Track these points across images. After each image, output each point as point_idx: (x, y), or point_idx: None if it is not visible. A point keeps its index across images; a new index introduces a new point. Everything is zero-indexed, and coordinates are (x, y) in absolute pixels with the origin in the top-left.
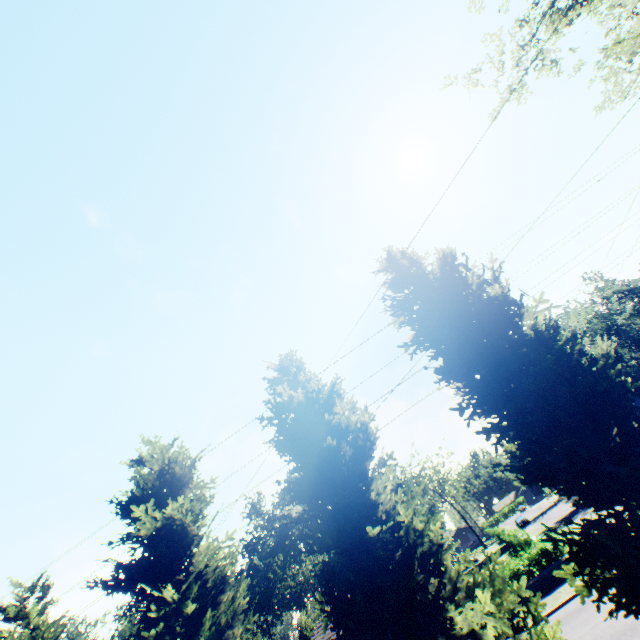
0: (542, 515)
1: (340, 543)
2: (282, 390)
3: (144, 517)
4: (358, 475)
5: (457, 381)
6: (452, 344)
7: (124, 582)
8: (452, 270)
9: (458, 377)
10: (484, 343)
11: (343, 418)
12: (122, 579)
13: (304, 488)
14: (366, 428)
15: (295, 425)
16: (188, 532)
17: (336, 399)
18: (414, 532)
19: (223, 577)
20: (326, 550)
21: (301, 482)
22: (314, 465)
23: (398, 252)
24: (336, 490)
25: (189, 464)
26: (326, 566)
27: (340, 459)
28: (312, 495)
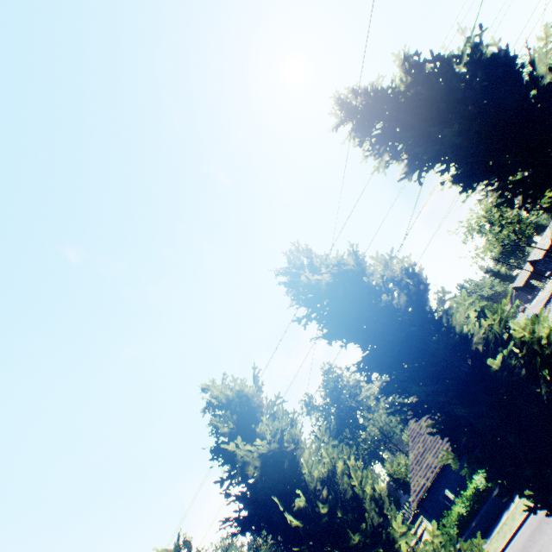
0: (548, 304)
1: (452, 392)
2: (306, 280)
3: (239, 455)
4: (429, 321)
5: (483, 180)
6: (463, 140)
7: (252, 517)
8: (419, 71)
9: (486, 172)
10: (498, 122)
11: (385, 273)
12: (249, 516)
13: (382, 358)
14: (412, 272)
15: (336, 306)
16: (284, 449)
17: (369, 257)
18: (537, 343)
19: (338, 474)
20: (436, 406)
21: (376, 354)
22: (375, 334)
23: (349, 93)
24: (414, 345)
25: (252, 391)
26: (435, 421)
27: (402, 314)
28: (391, 362)
